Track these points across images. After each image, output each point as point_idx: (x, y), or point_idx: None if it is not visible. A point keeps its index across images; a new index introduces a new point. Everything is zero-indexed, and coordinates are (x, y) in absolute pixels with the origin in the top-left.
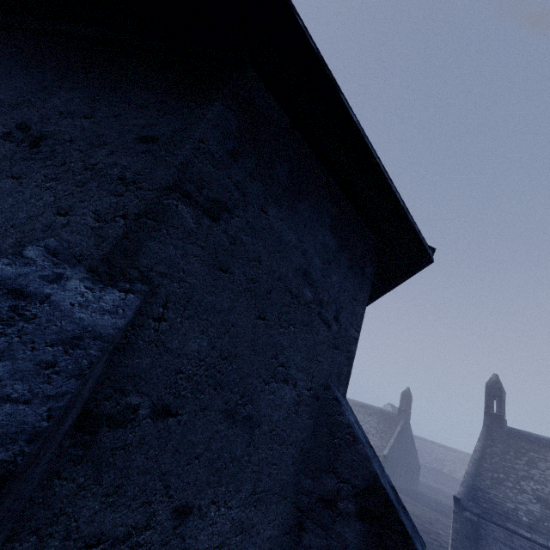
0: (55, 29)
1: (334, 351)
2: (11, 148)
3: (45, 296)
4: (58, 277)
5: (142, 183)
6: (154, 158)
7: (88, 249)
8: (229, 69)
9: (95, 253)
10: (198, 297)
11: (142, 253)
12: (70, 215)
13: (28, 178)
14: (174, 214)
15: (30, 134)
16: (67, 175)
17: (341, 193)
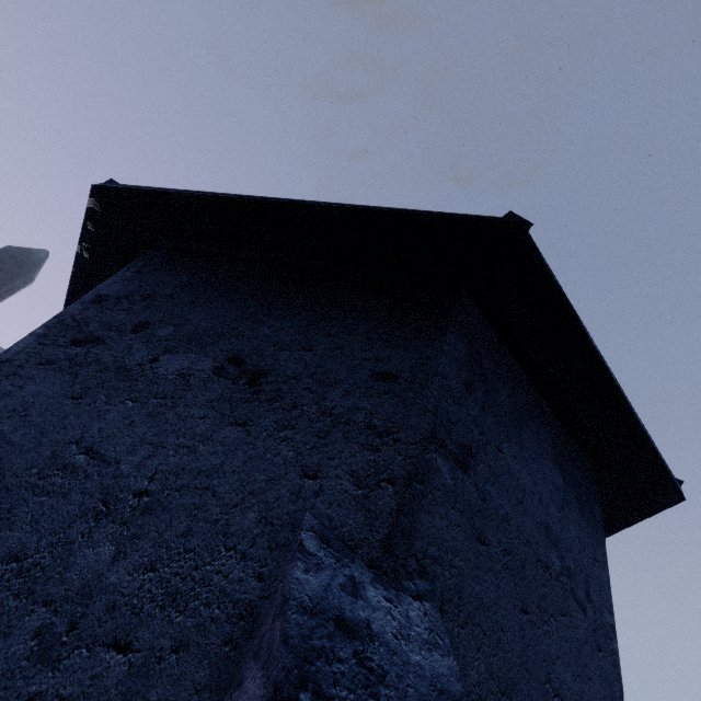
0: (250, 256)
1: (598, 654)
2: (227, 386)
3: (367, 626)
4: (353, 583)
5: (397, 433)
6: (401, 400)
7: (359, 530)
8: (447, 295)
9: (370, 536)
10: (466, 589)
11: (416, 532)
12: (320, 477)
13: (256, 425)
14: (435, 471)
15: (246, 369)
16: (302, 422)
17: (551, 411)
